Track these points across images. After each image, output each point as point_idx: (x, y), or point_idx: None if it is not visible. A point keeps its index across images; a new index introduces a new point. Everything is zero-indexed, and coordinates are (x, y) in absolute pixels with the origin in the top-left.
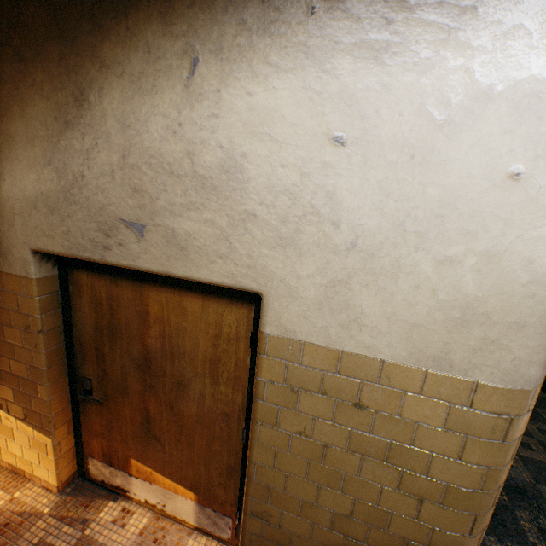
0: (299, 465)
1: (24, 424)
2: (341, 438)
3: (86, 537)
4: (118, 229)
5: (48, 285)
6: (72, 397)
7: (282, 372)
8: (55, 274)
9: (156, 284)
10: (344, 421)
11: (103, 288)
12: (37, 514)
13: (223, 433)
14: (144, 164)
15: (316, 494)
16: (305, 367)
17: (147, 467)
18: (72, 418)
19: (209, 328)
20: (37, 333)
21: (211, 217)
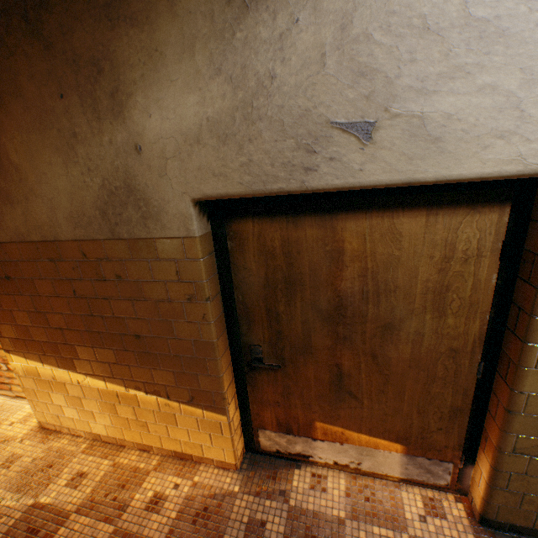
0: None
1: (189, 407)
2: None
3: (294, 508)
4: (328, 138)
5: (206, 244)
6: (234, 371)
7: None
8: (208, 231)
9: (355, 212)
10: None
11: (275, 234)
12: (229, 493)
13: (447, 373)
14: (378, 28)
15: None
16: None
17: (336, 427)
18: (236, 392)
19: (434, 251)
20: (204, 301)
21: (491, 79)
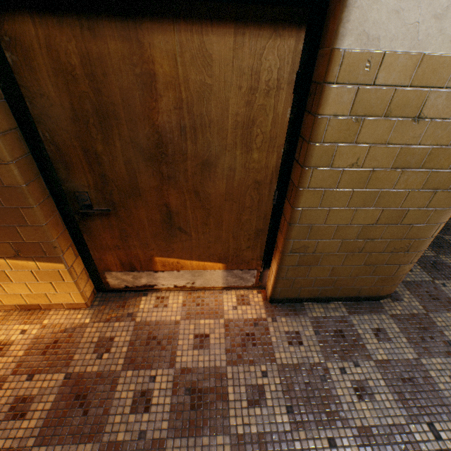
0: (343, 197)
1: (18, 261)
2: (389, 158)
3: (140, 323)
4: None
5: None
6: (65, 221)
7: (350, 101)
8: None
9: (161, 20)
10: (397, 141)
11: (70, 46)
12: (80, 326)
13: (253, 203)
14: None
15: (351, 217)
16: (378, 87)
17: (173, 259)
18: (73, 243)
19: (242, 81)
20: None
21: None
